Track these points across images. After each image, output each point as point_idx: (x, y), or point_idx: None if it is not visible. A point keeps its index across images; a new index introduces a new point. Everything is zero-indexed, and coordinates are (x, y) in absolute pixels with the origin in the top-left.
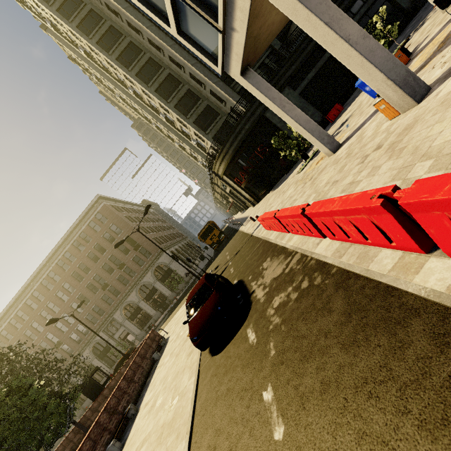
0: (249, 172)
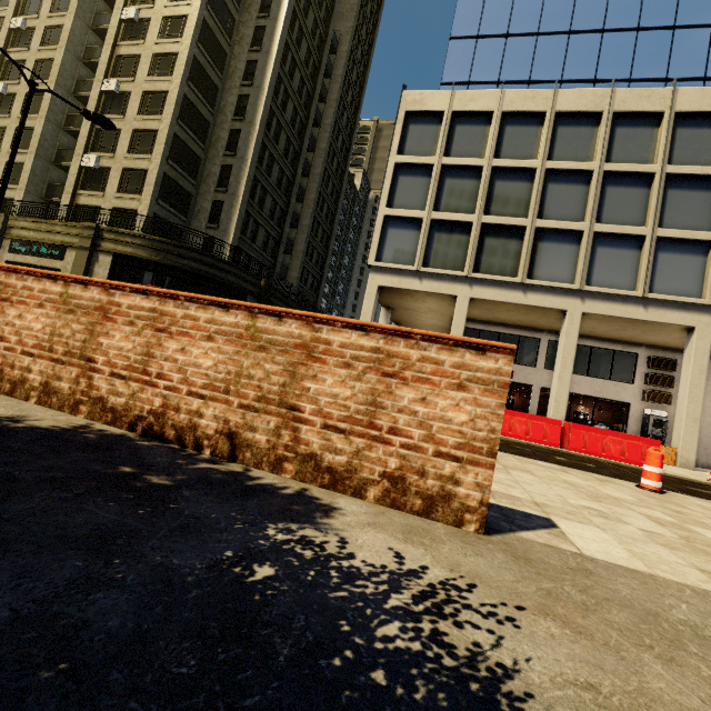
0: None
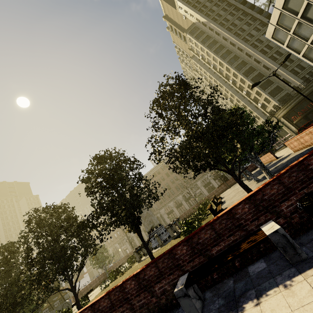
0: (304, 112)
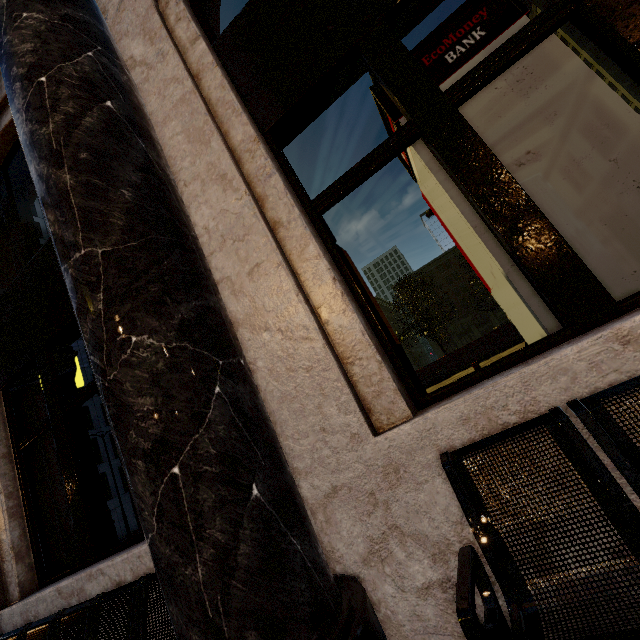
0: None
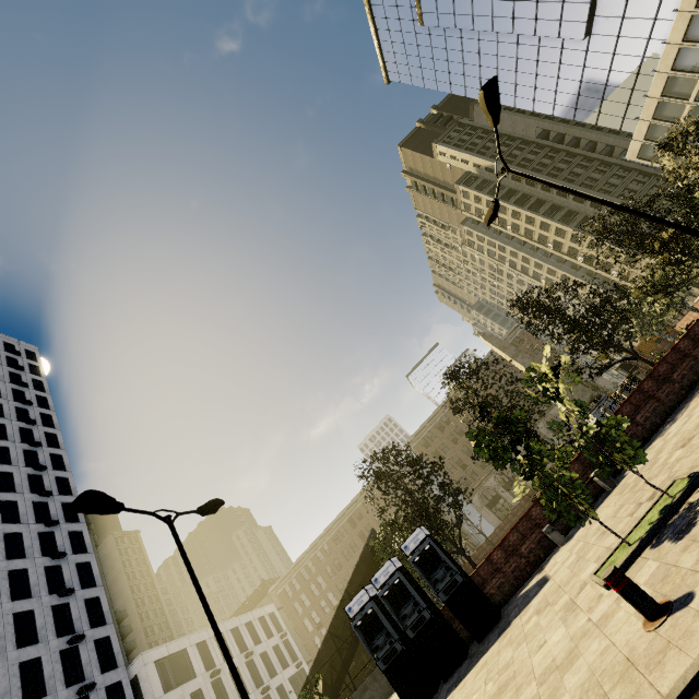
0: None
